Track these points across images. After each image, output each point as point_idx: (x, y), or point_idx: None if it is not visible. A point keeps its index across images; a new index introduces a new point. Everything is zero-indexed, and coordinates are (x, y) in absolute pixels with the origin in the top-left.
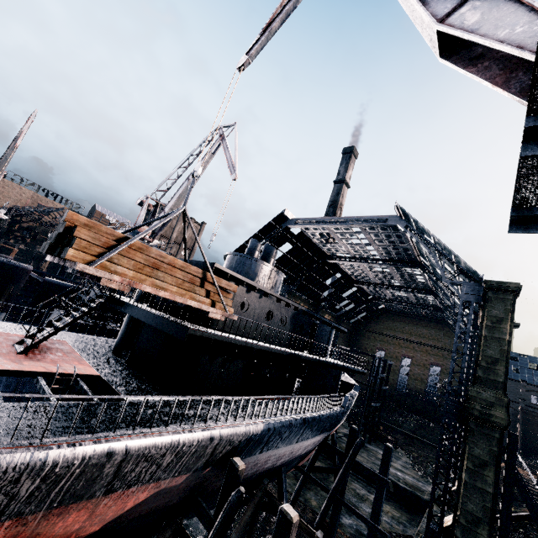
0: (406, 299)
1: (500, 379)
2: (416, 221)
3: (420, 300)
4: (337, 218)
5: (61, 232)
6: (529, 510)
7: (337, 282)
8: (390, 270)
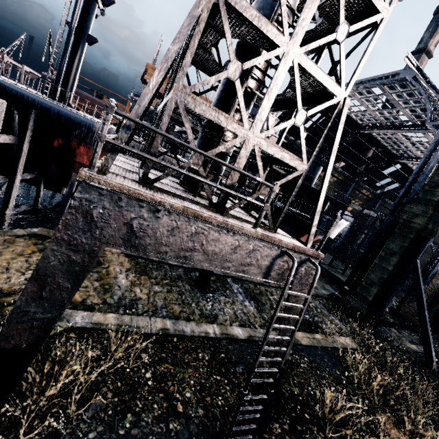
0: None
1: (435, 198)
2: (420, 69)
3: None
4: (356, 81)
5: (144, 71)
6: (413, 283)
7: (376, 157)
8: (428, 138)
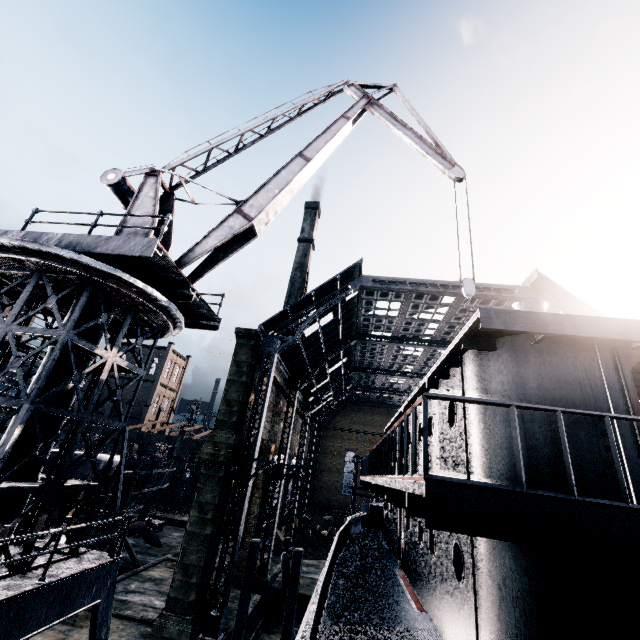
0: (395, 387)
1: None
2: (567, 295)
3: (412, 387)
4: (444, 281)
5: None
6: None
7: (337, 370)
8: (423, 353)
